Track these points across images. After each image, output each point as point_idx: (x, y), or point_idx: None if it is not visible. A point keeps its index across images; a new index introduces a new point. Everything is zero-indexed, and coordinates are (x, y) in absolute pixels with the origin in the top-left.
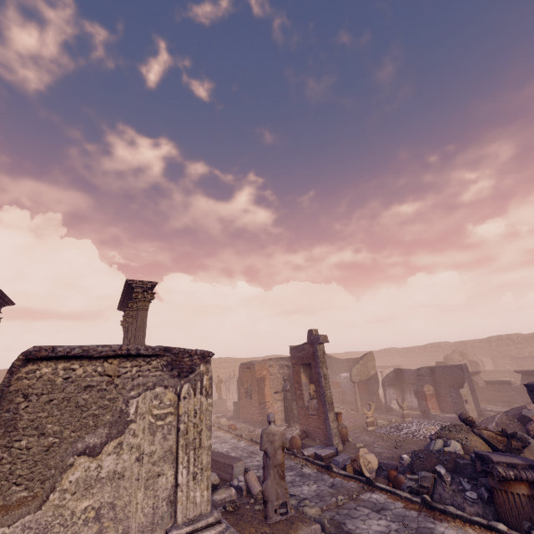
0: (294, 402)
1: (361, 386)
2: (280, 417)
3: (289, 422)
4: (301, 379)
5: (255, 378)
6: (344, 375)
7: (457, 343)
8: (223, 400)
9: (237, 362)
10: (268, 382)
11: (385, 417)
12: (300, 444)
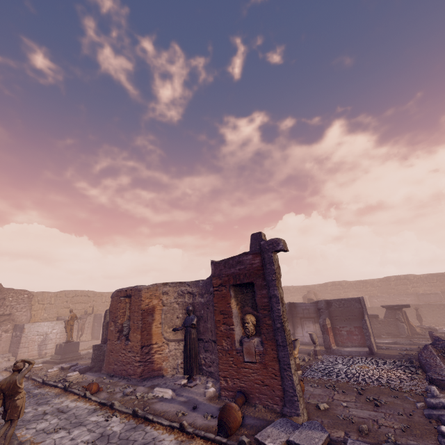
0: (197, 343)
1: None
2: (172, 365)
3: (192, 373)
4: (231, 307)
5: (140, 309)
6: None
7: (302, 287)
8: (73, 342)
9: (98, 296)
10: (158, 315)
11: None
12: (241, 419)
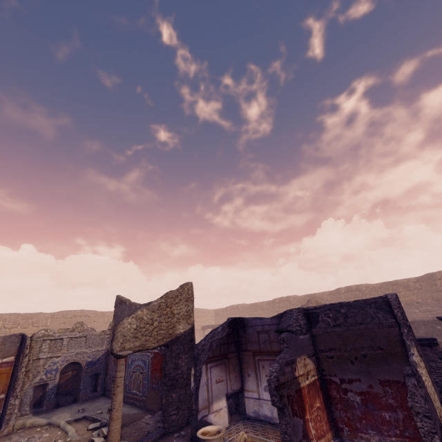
0: None
1: (159, 362)
2: None
3: None
4: None
5: None
6: None
7: (306, 296)
8: None
9: None
10: None
11: None
12: None
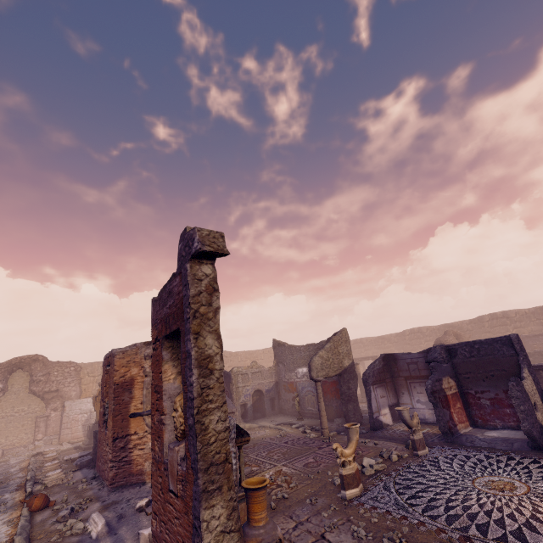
0: None
1: (329, 387)
2: None
3: None
4: (162, 378)
5: (112, 384)
6: (302, 370)
7: (442, 326)
8: None
9: None
10: (138, 391)
11: (375, 446)
12: None
